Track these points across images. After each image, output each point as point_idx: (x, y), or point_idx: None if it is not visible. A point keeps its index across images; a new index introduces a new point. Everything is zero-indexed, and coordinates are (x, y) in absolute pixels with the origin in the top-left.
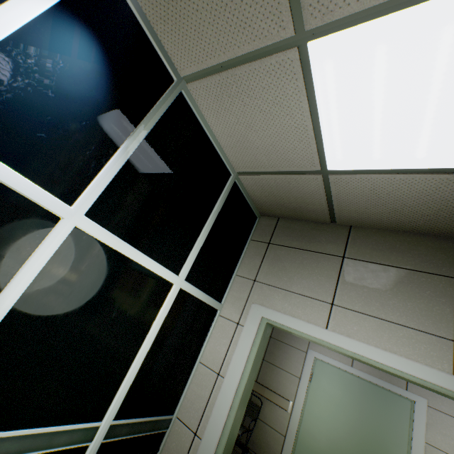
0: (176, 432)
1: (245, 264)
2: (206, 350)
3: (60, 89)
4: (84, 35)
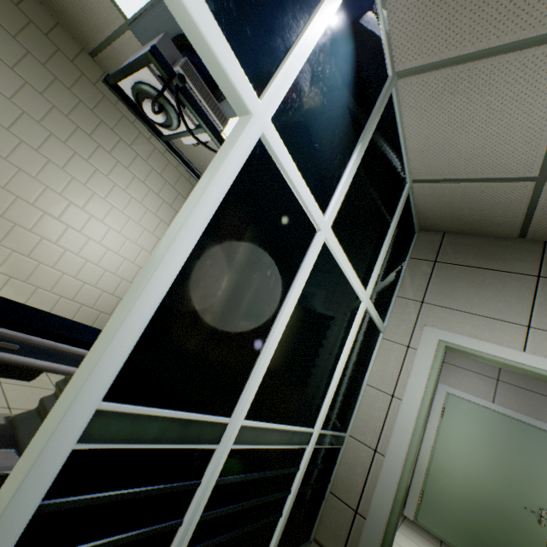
0: (352, 449)
1: (407, 284)
2: (372, 373)
3: (329, 96)
4: (347, 34)
